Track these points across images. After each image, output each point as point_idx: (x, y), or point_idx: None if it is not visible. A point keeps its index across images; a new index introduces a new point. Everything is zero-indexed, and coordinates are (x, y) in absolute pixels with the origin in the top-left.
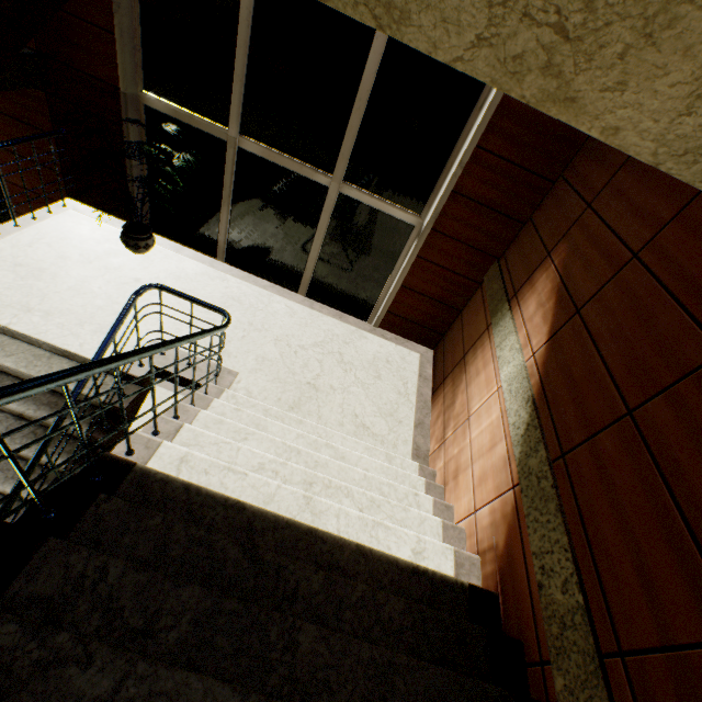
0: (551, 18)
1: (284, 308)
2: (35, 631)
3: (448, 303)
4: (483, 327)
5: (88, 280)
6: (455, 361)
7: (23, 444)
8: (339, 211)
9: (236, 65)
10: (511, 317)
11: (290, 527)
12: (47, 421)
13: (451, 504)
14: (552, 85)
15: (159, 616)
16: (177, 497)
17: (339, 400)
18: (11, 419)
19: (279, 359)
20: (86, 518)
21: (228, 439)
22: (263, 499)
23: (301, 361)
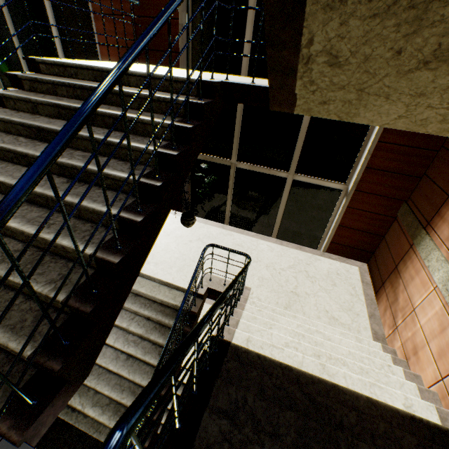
0: (444, 106)
1: (266, 247)
2: (234, 424)
3: (372, 232)
4: (406, 246)
5: (169, 244)
6: (389, 270)
7: (151, 333)
8: (293, 189)
9: (235, 131)
10: (430, 239)
11: (320, 382)
12: (161, 320)
13: (417, 373)
14: (446, 126)
15: (278, 427)
16: (255, 361)
17: (313, 301)
18: (144, 320)
19: (271, 278)
20: (222, 370)
21: (264, 328)
22: (296, 364)
23: (283, 278)
